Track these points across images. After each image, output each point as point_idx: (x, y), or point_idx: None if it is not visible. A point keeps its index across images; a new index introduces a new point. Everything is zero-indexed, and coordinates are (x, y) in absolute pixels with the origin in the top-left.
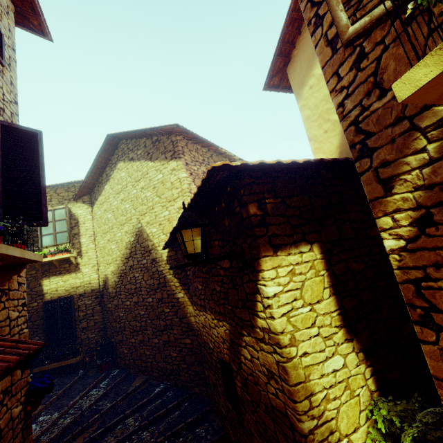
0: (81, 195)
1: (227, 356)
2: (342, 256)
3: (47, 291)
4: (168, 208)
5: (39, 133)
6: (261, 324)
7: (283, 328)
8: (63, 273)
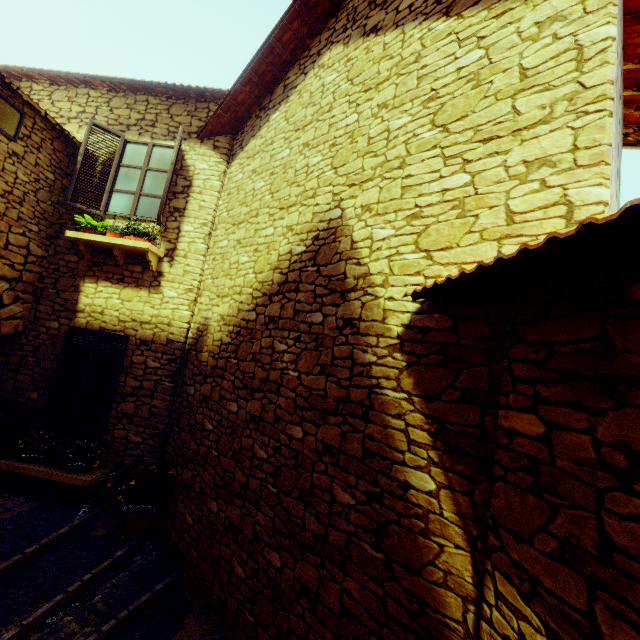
0: (215, 131)
1: None
2: None
3: (84, 308)
4: (473, 161)
5: None
6: None
7: None
8: (126, 281)
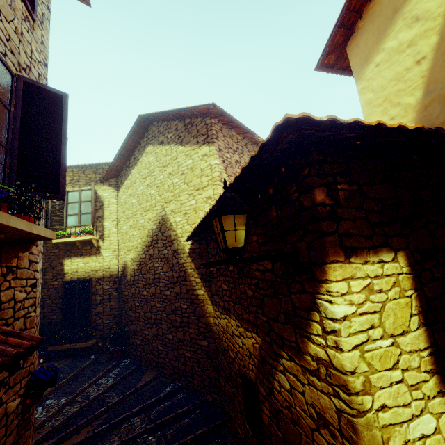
0: (108, 178)
1: (253, 373)
2: (435, 272)
3: (68, 271)
4: (195, 196)
5: (64, 96)
6: (316, 352)
7: (354, 366)
8: (84, 254)
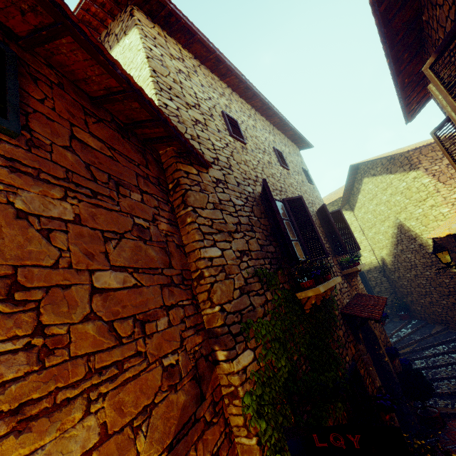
0: (342, 206)
1: None
2: None
3: None
4: (420, 206)
5: (340, 210)
6: None
7: None
8: None
